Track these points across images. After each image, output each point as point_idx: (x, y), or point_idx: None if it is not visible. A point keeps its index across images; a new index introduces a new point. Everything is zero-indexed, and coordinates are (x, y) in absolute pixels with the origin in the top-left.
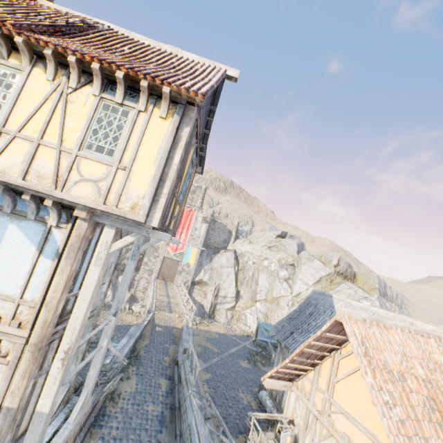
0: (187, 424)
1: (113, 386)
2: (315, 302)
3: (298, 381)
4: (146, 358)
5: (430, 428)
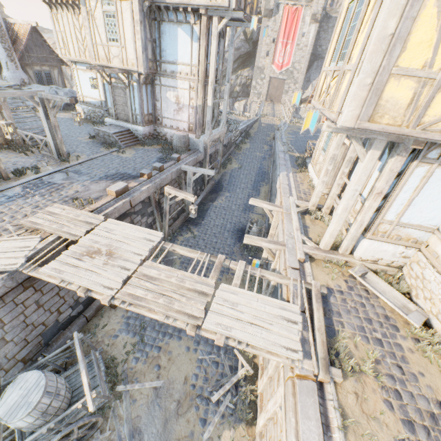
0: (275, 154)
1: (236, 135)
2: None
3: None
4: (255, 137)
5: None
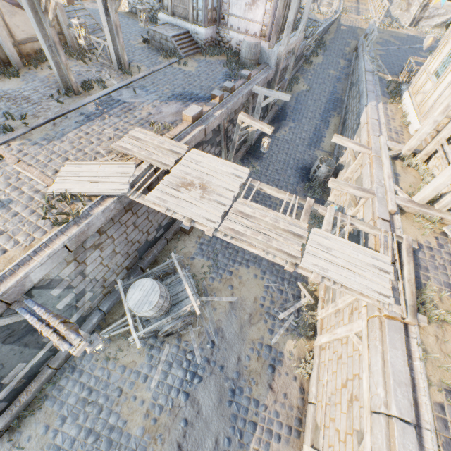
0: (356, 74)
1: (311, 44)
2: None
3: None
4: (330, 47)
5: None
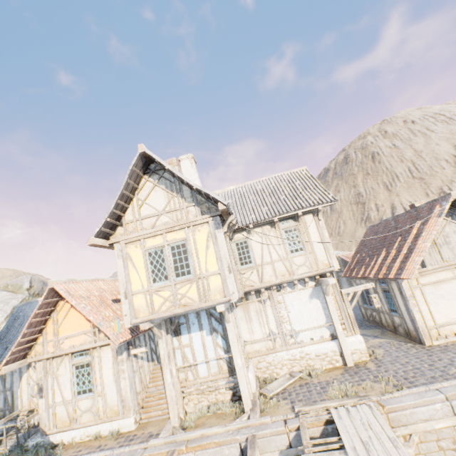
0: None
1: None
2: (23, 312)
3: (32, 352)
4: None
5: (102, 308)
